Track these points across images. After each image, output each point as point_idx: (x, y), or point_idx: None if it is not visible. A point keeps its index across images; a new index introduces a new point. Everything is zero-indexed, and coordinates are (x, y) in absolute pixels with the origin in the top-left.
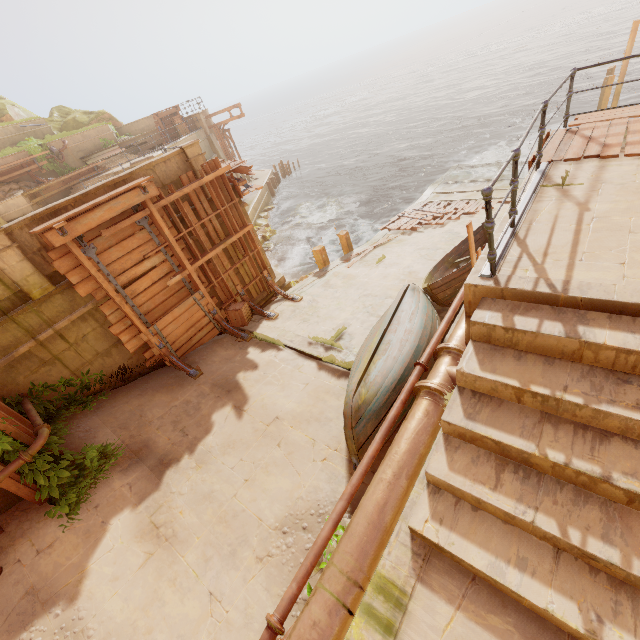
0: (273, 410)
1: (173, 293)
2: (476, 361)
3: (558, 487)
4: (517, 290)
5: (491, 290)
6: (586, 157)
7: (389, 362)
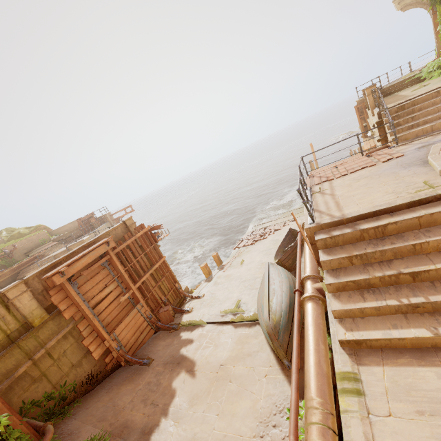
0: (216, 361)
1: (123, 308)
2: (326, 255)
3: (387, 289)
4: (326, 223)
5: (316, 227)
6: (323, 182)
7: (279, 298)
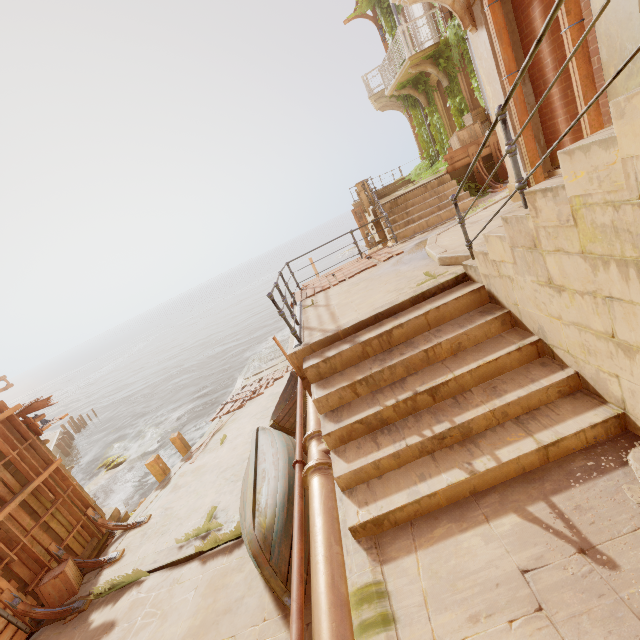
0: None
1: None
2: (321, 389)
3: (406, 421)
4: (318, 341)
5: (305, 350)
6: (317, 293)
7: (272, 483)
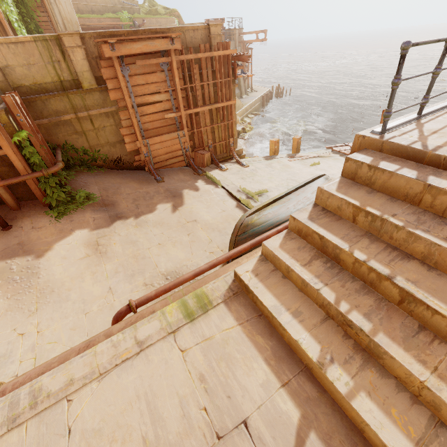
0: (195, 216)
1: (166, 125)
2: (336, 186)
3: (351, 280)
4: (395, 144)
5: (374, 142)
6: None
7: (283, 209)
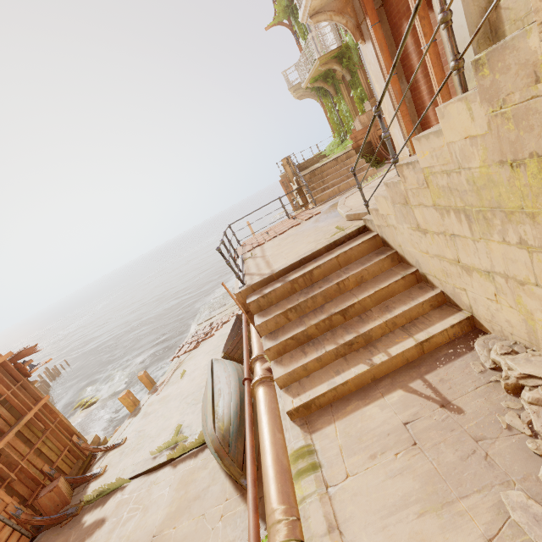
0: (146, 535)
1: None
2: (261, 318)
3: (325, 336)
4: (257, 283)
5: (247, 290)
6: (255, 247)
7: (227, 397)
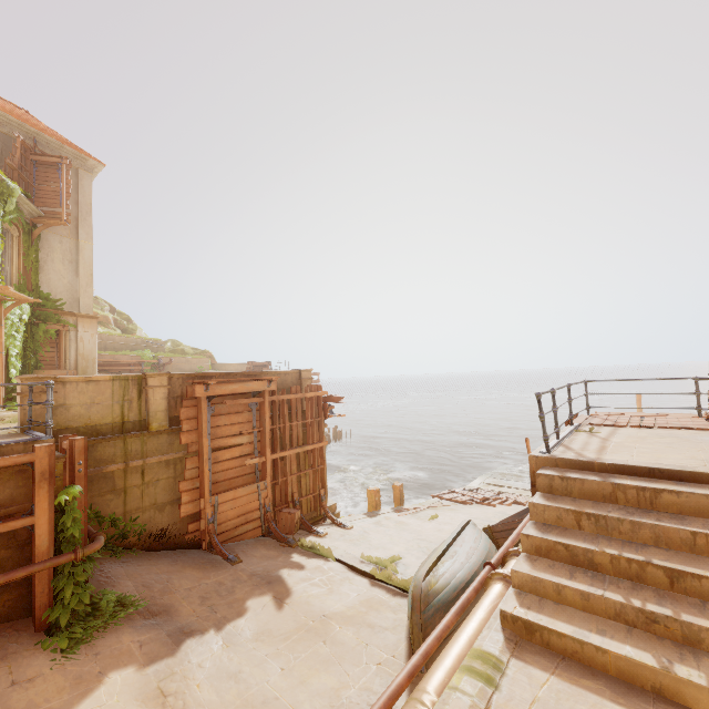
0: (320, 608)
1: (243, 474)
2: (543, 499)
3: (619, 581)
4: (566, 459)
5: (548, 460)
6: (604, 425)
7: (457, 564)
